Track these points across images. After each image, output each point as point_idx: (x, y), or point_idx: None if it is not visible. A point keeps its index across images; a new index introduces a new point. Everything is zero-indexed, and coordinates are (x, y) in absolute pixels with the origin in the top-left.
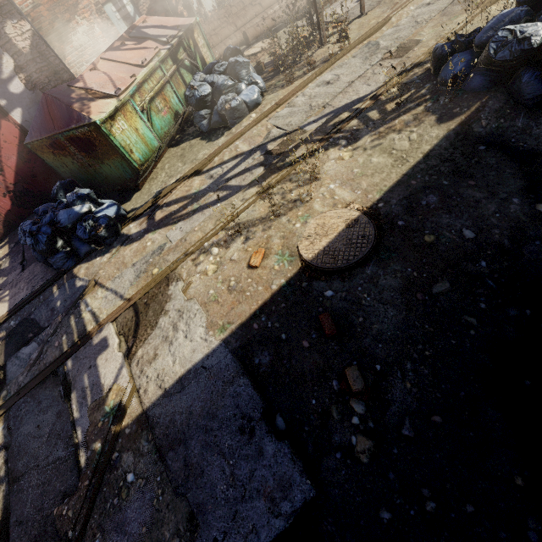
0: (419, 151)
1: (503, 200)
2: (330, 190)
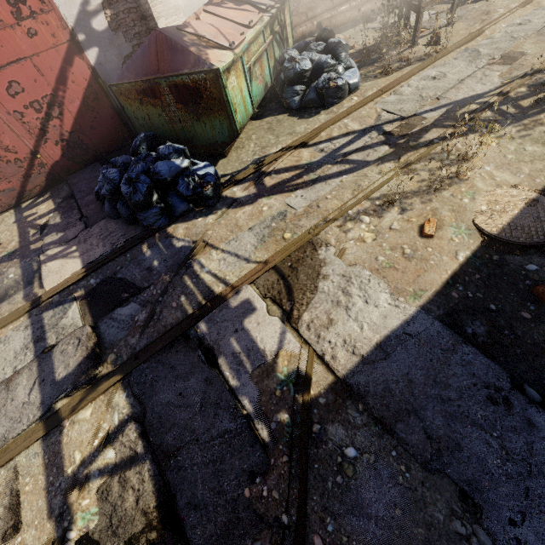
0: None
1: None
2: (486, 171)
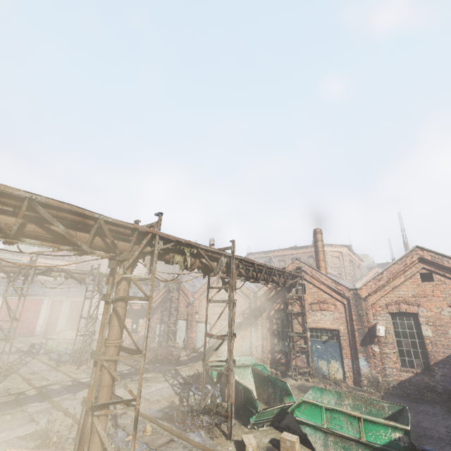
0: None
1: None
2: None
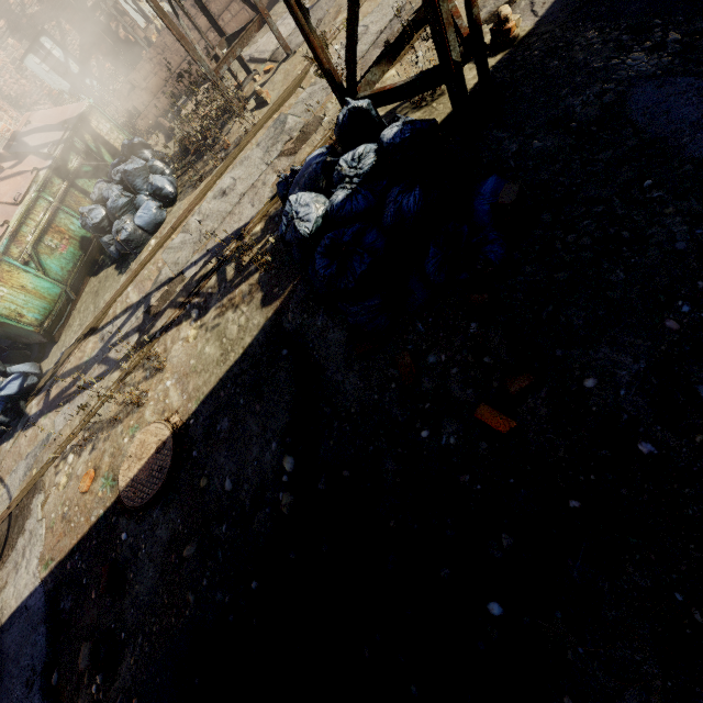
0: (242, 343)
1: (267, 442)
2: (167, 388)
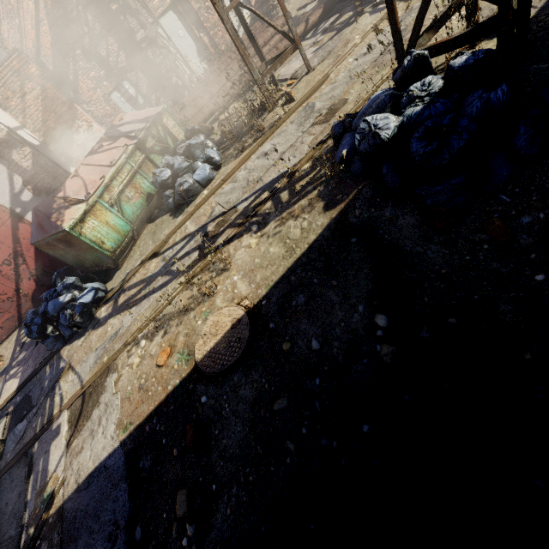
0: (306, 241)
1: (352, 306)
2: (234, 282)
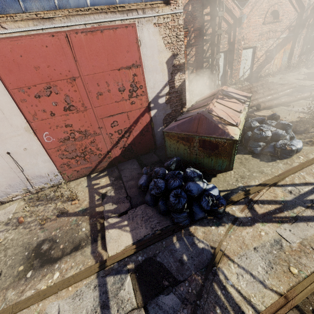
0: None
1: None
2: None
